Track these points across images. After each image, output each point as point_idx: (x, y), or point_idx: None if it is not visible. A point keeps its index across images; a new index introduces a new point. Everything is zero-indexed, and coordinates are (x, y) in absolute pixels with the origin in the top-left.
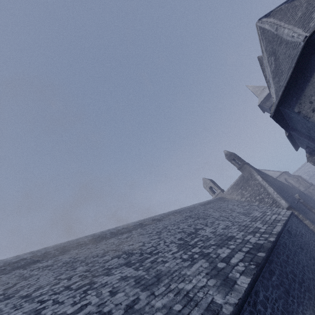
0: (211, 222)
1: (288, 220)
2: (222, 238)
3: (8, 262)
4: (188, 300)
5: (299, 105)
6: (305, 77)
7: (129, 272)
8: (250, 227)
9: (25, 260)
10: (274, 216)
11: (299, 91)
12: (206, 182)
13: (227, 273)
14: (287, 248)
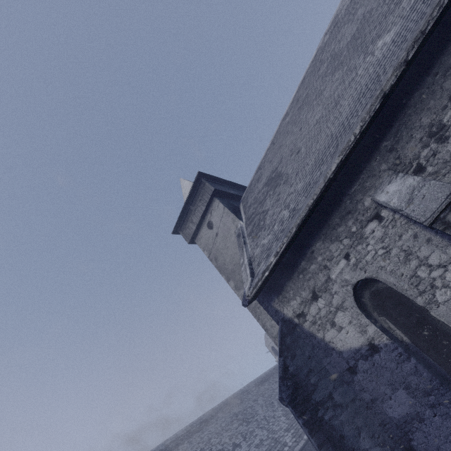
0: (251, 431)
1: None
2: None
3: None
4: None
5: None
6: None
7: None
8: (279, 443)
9: None
10: None
11: None
12: (268, 340)
13: None
14: None
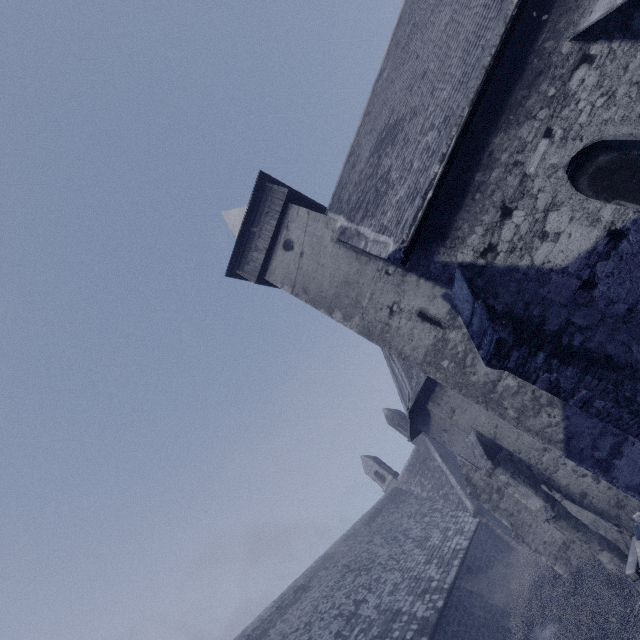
0: (376, 578)
1: (469, 547)
2: (387, 619)
3: None
4: None
5: (432, 434)
6: (425, 418)
7: None
8: (422, 580)
9: None
10: (455, 541)
11: (426, 425)
12: (368, 464)
13: None
14: (461, 607)
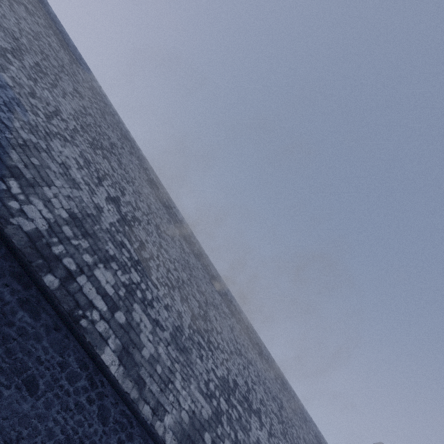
0: None
1: None
2: None
3: (182, 222)
4: (165, 382)
5: None
6: None
7: (186, 319)
8: None
9: (186, 232)
10: None
11: None
12: None
13: (198, 443)
14: None
